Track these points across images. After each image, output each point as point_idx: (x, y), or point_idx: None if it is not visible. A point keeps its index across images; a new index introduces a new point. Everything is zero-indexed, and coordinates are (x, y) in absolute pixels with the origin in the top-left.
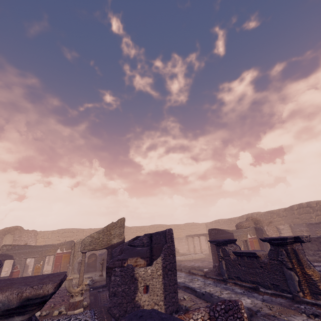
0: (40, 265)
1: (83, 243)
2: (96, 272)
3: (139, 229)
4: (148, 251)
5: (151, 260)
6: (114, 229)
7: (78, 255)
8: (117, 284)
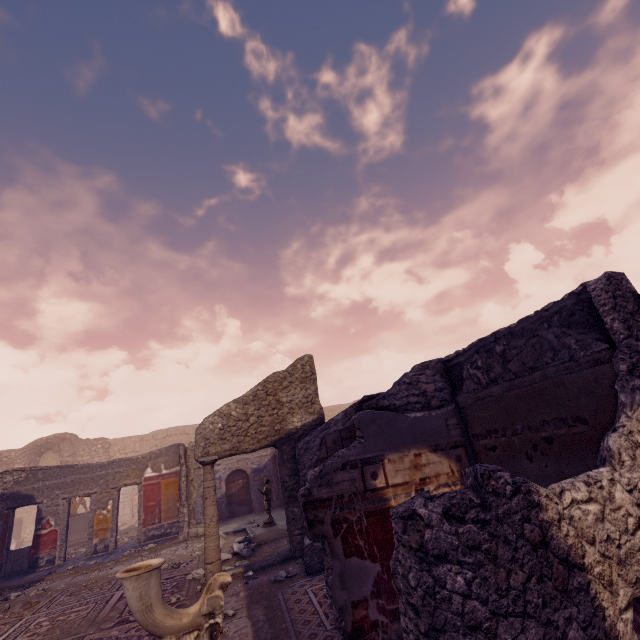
0: (107, 511)
1: (200, 436)
2: (252, 514)
3: (331, 413)
4: (451, 423)
5: (472, 456)
6: (286, 388)
7: (201, 478)
8: (464, 625)
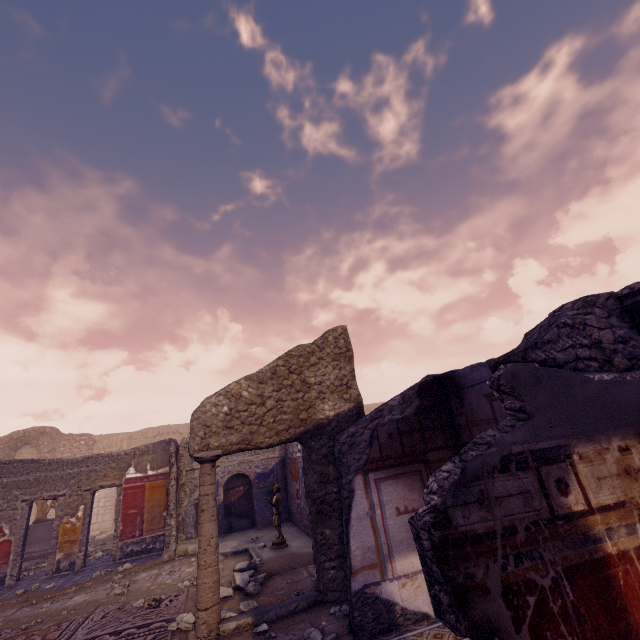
0: (76, 518)
1: (198, 422)
2: (254, 529)
3: None
4: None
5: None
6: (314, 366)
7: (194, 482)
8: None
